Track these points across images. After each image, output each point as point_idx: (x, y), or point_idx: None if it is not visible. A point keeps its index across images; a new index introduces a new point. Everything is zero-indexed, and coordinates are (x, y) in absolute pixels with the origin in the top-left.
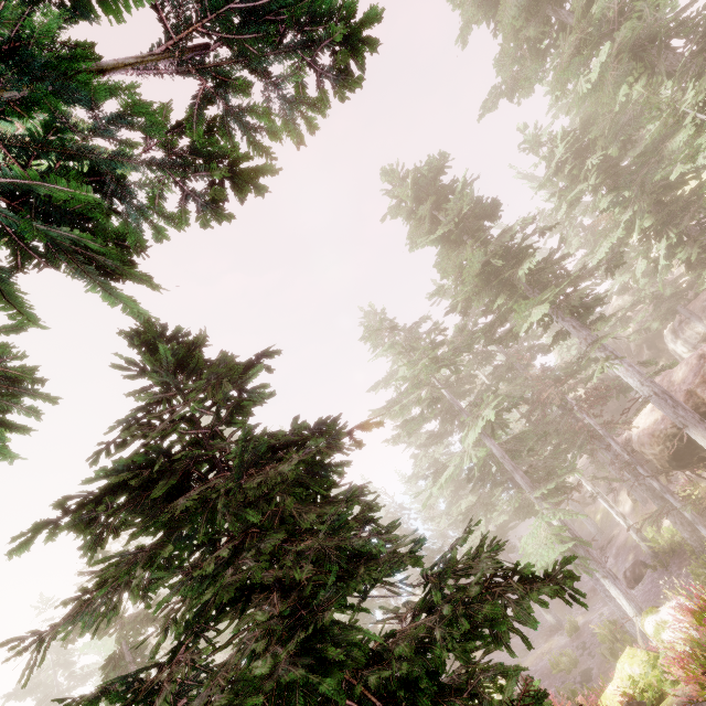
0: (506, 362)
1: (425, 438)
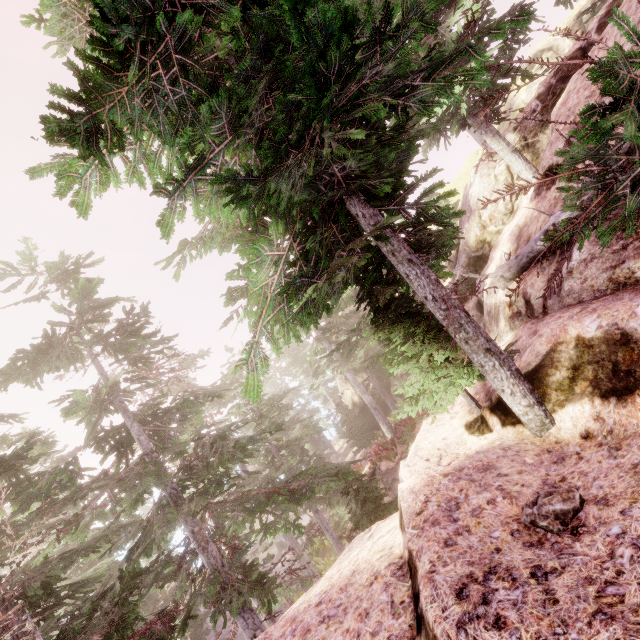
0: (93, 436)
1: None
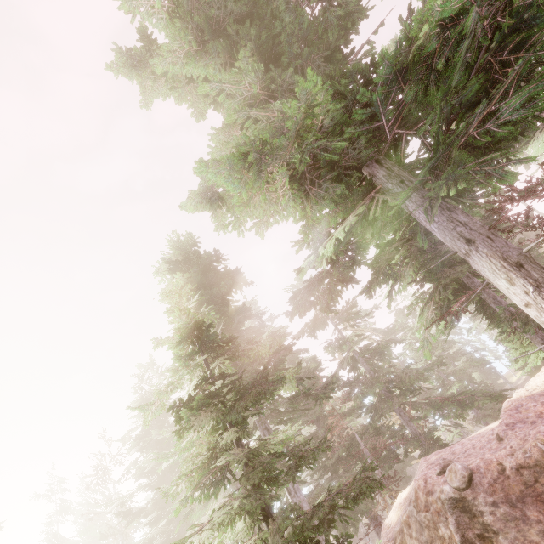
0: (344, 362)
1: None
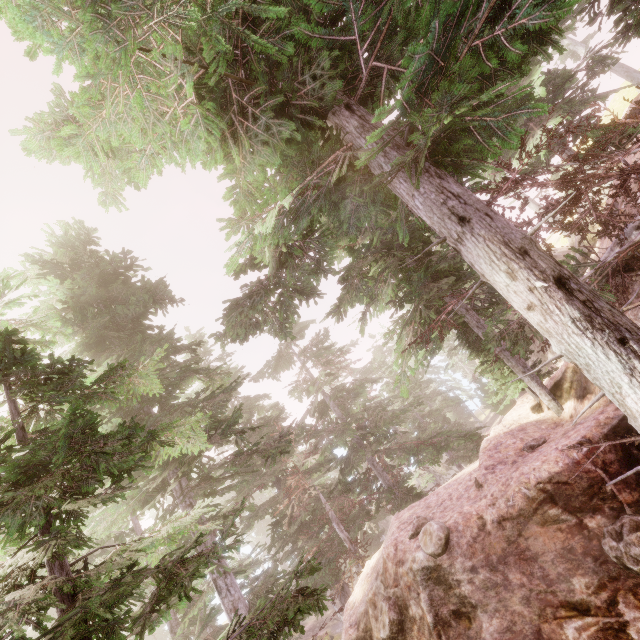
0: (312, 407)
1: None
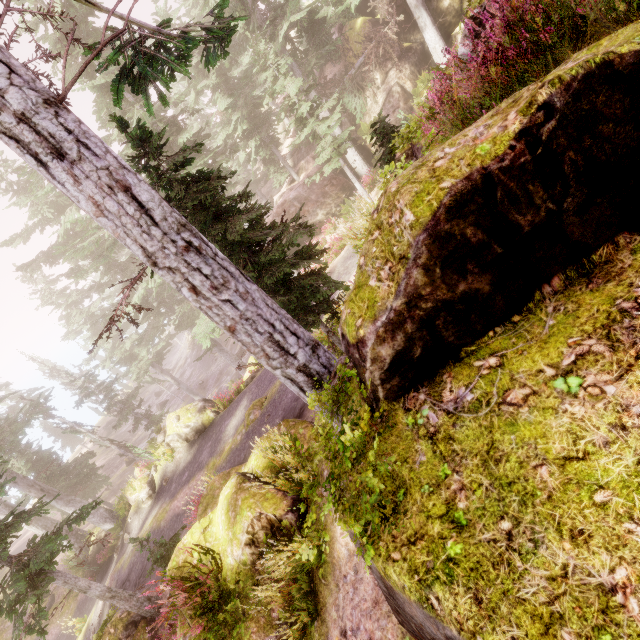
0: None
1: (77, 296)
